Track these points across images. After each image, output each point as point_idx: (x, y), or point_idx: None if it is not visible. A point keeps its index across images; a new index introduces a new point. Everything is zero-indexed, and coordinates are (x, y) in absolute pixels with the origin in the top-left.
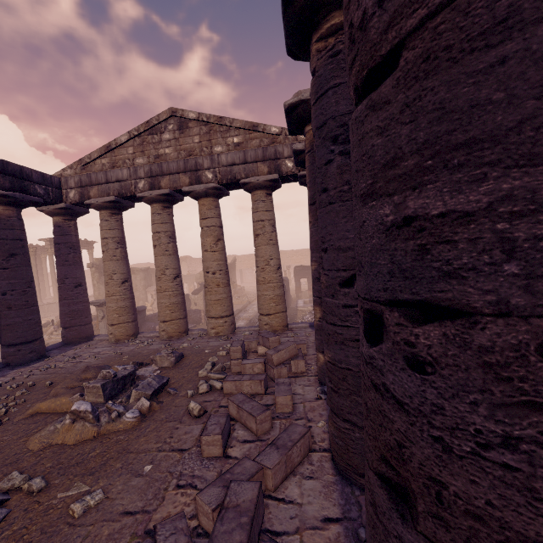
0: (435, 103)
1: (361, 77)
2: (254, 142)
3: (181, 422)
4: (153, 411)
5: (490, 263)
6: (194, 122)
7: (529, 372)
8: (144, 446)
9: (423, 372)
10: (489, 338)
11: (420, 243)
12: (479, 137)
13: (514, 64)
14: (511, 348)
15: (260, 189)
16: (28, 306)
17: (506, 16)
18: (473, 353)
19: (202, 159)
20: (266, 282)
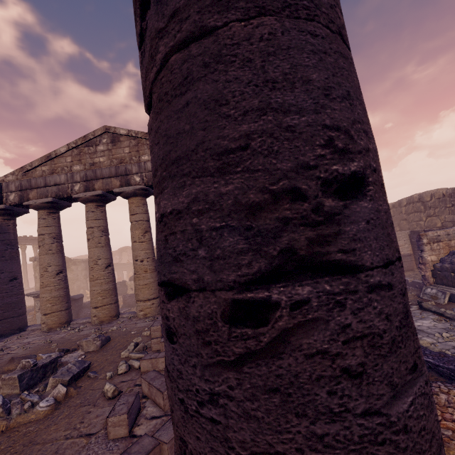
0: (164, 131)
1: (146, 110)
2: None
3: (94, 405)
4: (70, 396)
5: (192, 249)
6: (125, 137)
7: (219, 335)
8: (52, 435)
9: (173, 342)
10: (197, 310)
11: (165, 235)
12: (181, 155)
13: (192, 106)
14: (208, 316)
15: None
16: None
17: (187, 75)
18: (191, 323)
19: (131, 165)
20: None
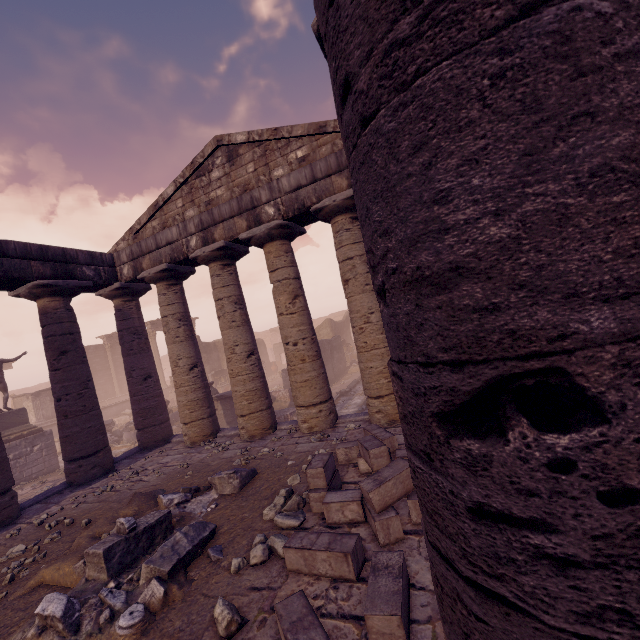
0: None
1: None
2: (325, 150)
3: None
4: (171, 604)
5: None
6: (245, 146)
7: None
8: None
9: None
10: None
11: None
12: None
13: None
14: None
15: (340, 214)
16: (86, 411)
17: None
18: None
19: (258, 191)
20: (369, 348)
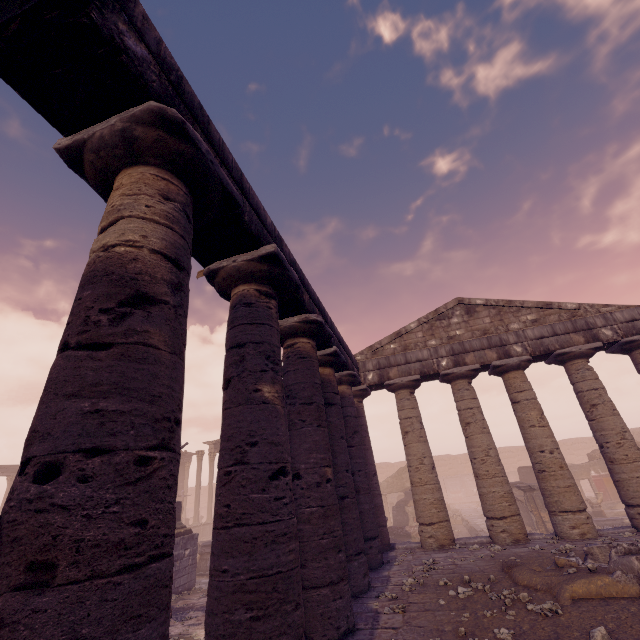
0: None
1: None
2: (552, 318)
3: None
4: None
5: None
6: (481, 307)
7: None
8: None
9: None
10: None
11: None
12: None
13: None
14: None
15: (579, 358)
16: (369, 491)
17: None
18: None
19: (506, 335)
20: (631, 460)
